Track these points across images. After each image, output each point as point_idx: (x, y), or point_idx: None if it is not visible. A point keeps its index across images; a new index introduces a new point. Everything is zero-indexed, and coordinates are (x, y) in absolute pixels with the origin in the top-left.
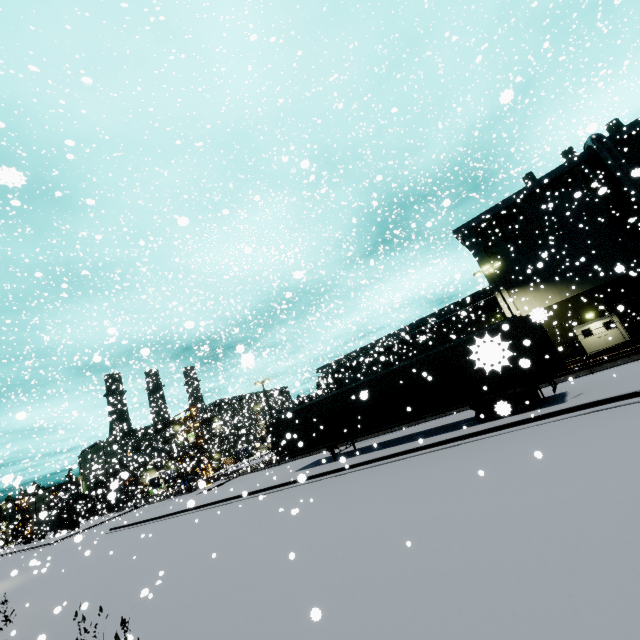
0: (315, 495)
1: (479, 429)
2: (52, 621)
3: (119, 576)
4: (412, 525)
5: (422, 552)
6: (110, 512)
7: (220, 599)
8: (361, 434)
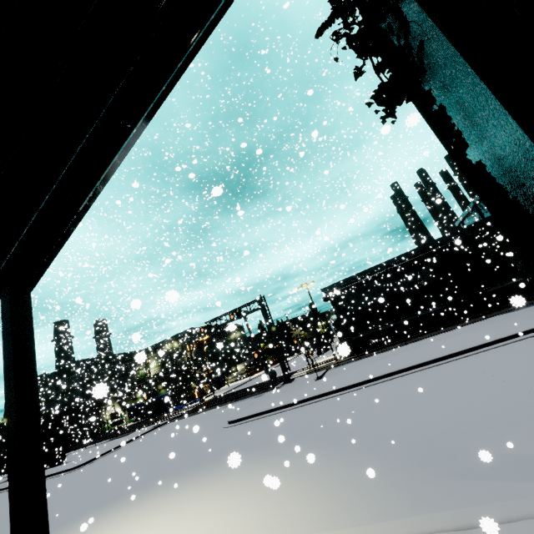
0: None
1: None
2: None
3: None
4: None
5: None
6: (95, 442)
7: None
8: None
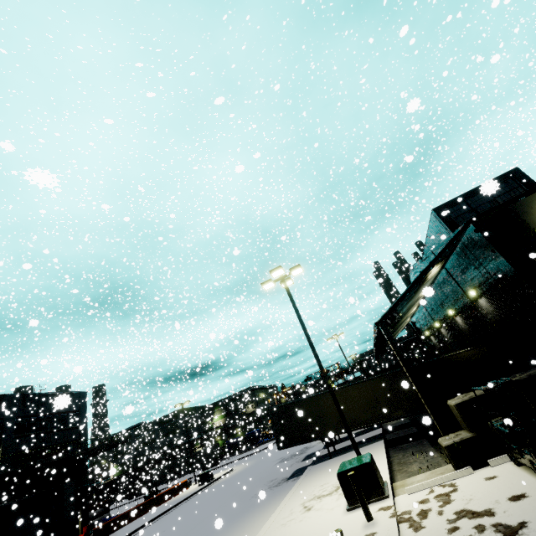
0: None
1: None
2: None
3: None
4: None
5: None
6: (224, 459)
7: None
8: None
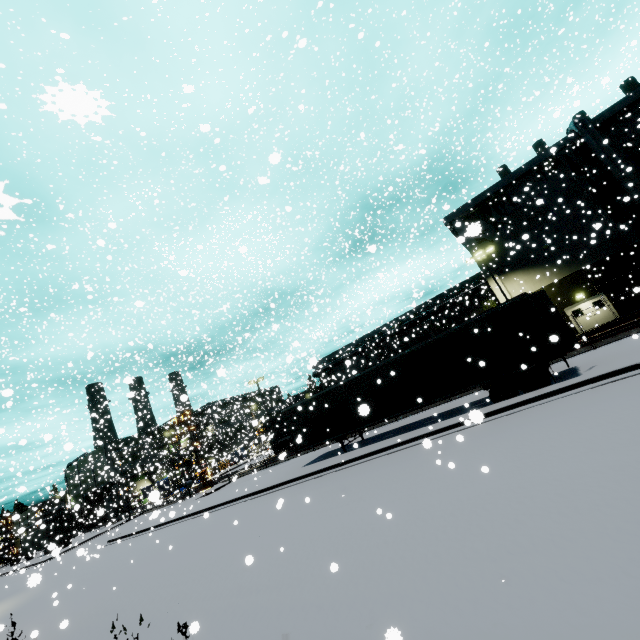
0: (335, 486)
1: (497, 408)
2: (69, 639)
3: (135, 586)
4: (461, 502)
5: (486, 527)
6: (103, 525)
7: (265, 596)
8: (371, 423)
